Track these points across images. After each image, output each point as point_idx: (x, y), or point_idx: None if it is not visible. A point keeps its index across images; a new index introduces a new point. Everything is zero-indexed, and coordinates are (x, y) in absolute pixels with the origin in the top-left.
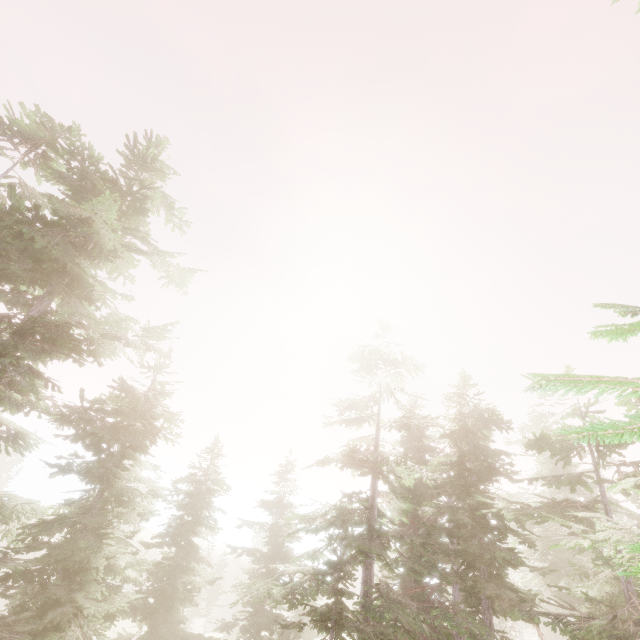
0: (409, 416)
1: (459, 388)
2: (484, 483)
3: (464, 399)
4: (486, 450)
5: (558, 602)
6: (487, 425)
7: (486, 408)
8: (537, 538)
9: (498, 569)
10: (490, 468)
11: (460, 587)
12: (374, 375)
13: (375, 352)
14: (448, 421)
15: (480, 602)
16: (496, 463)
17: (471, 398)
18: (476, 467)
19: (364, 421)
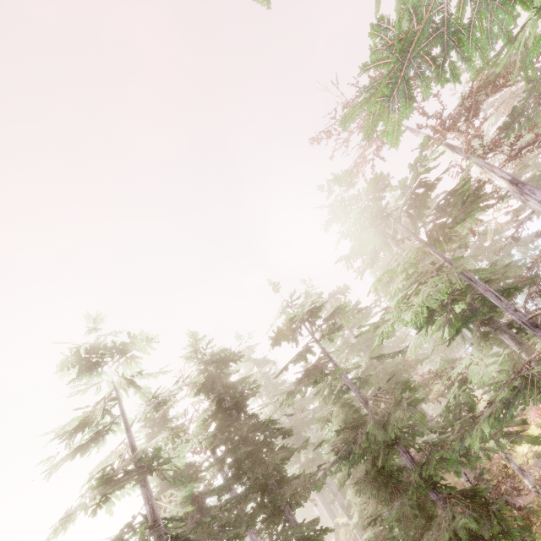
0: (159, 394)
1: (193, 346)
2: (243, 411)
3: (200, 353)
4: (233, 384)
5: (338, 443)
6: (226, 364)
7: (220, 350)
8: (290, 425)
9: (280, 473)
10: (241, 397)
11: (261, 521)
12: (101, 374)
13: (94, 347)
14: (188, 389)
15: (284, 512)
16: (245, 389)
17: (205, 349)
18: (233, 402)
19: (106, 433)
